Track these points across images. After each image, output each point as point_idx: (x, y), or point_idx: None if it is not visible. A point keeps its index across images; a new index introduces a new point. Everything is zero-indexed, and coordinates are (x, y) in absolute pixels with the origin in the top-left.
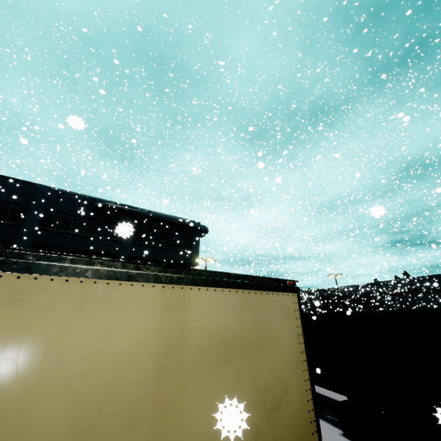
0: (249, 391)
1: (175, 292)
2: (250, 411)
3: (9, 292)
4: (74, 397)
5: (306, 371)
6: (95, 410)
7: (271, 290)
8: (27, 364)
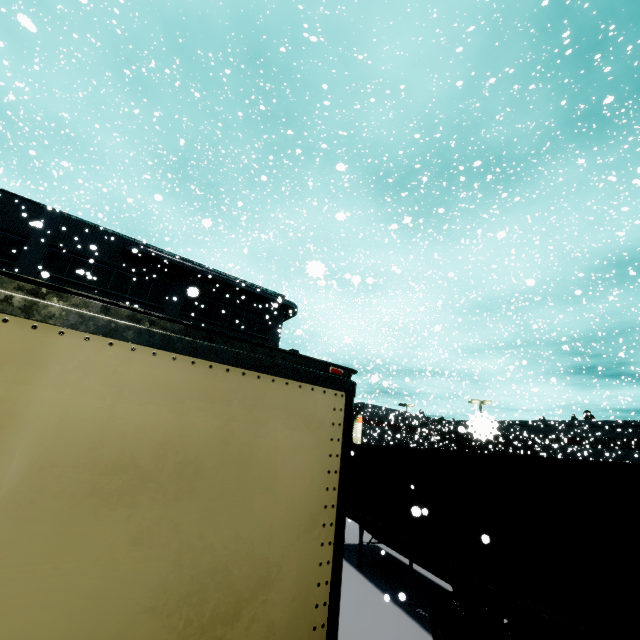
0: (162, 575)
1: (8, 332)
2: (152, 620)
3: None
4: None
5: (328, 544)
6: None
7: (285, 376)
8: None
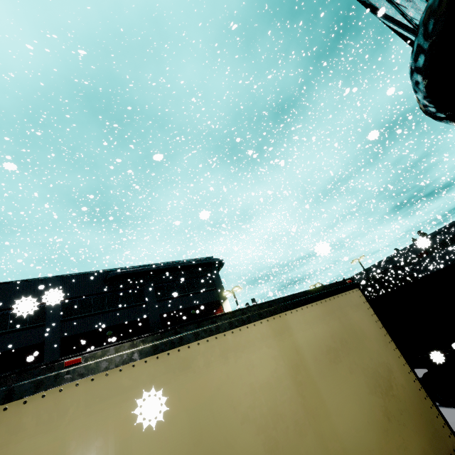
0: (364, 380)
1: (277, 321)
2: (373, 396)
3: (179, 363)
4: (255, 426)
5: (395, 349)
6: (273, 431)
7: (340, 292)
8: (215, 411)
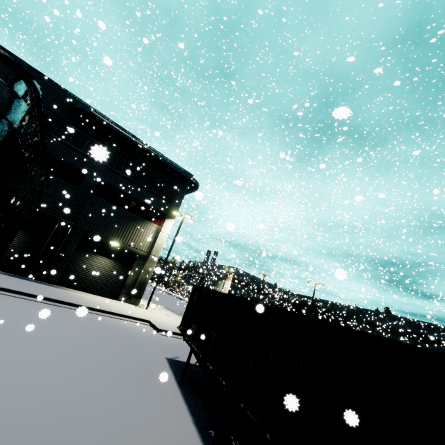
0: None
1: None
2: None
3: None
4: None
5: None
6: None
7: None
8: None
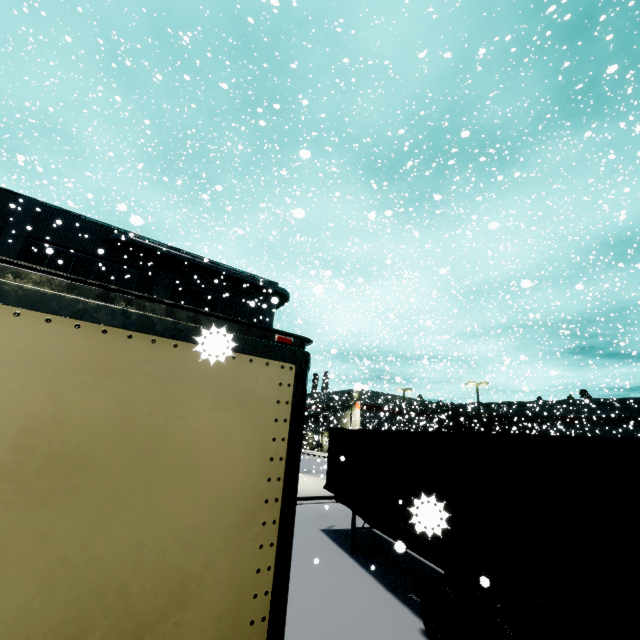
0: (20, 603)
1: None
2: None
3: None
4: None
5: (269, 546)
6: None
7: None
8: None
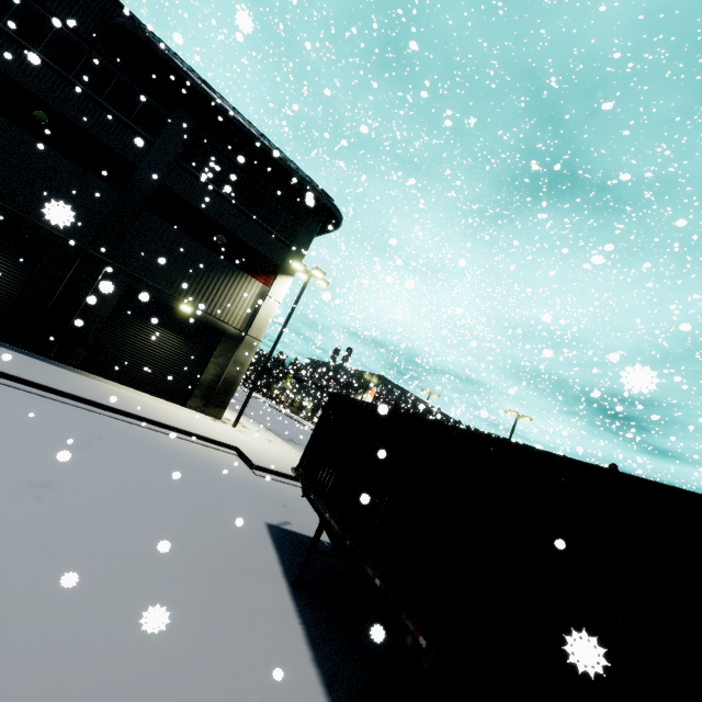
0: None
1: None
2: None
3: None
4: None
5: None
6: None
7: None
8: None
